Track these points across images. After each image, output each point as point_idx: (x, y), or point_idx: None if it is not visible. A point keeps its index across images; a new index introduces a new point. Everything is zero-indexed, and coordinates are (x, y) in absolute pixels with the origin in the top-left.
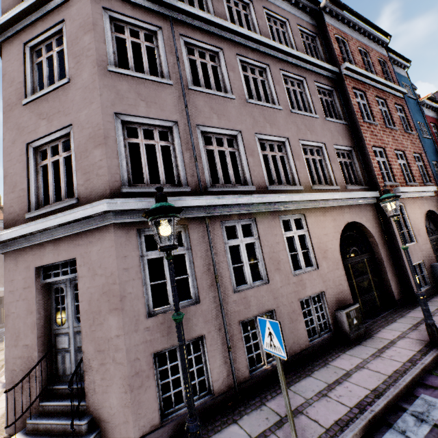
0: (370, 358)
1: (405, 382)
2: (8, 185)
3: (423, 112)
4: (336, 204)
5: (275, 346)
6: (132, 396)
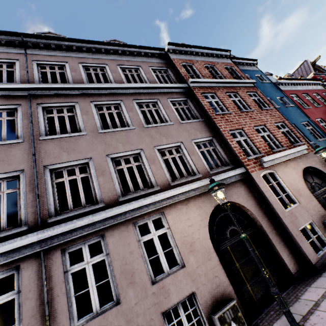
0: None
1: None
2: None
3: (280, 89)
4: (198, 192)
5: None
6: None
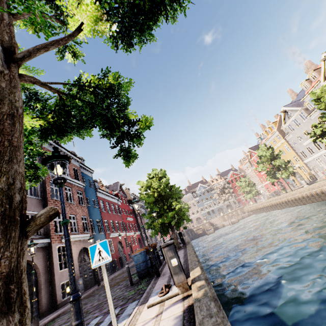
0: None
1: None
2: None
3: (96, 194)
4: None
5: None
6: None
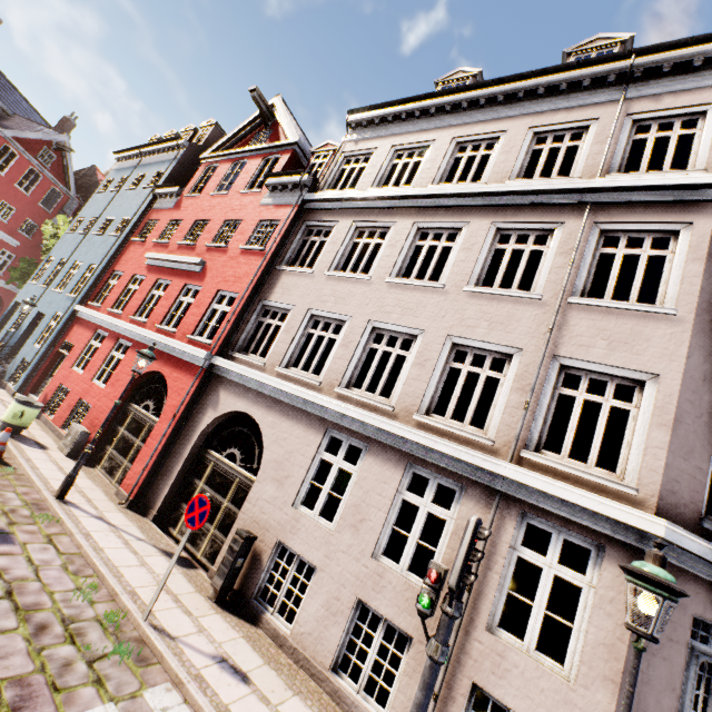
0: None
1: None
2: (679, 440)
3: None
4: None
5: None
6: None
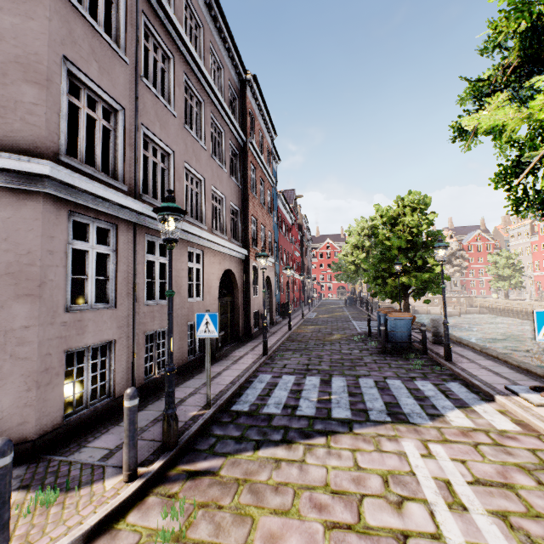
0: (231, 365)
1: (253, 370)
2: None
3: (278, 203)
4: (224, 251)
5: (210, 331)
6: (38, 393)
